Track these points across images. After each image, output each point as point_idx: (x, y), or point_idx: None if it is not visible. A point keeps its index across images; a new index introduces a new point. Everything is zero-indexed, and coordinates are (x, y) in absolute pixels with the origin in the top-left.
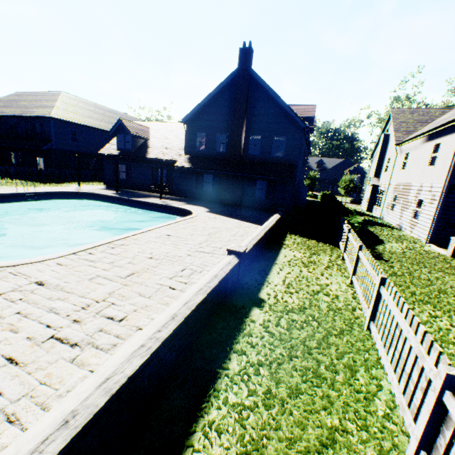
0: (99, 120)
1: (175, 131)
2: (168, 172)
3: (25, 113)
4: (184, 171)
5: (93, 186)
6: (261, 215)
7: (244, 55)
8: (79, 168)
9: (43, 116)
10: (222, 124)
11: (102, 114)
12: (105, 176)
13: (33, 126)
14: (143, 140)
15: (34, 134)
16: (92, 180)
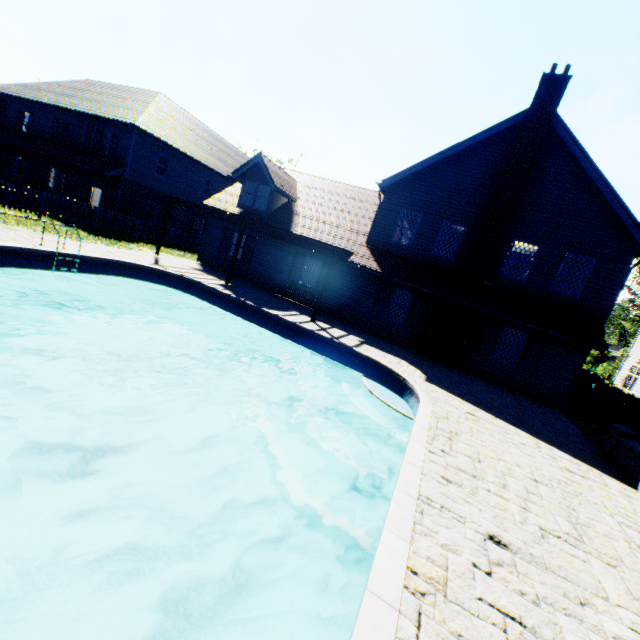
0: (207, 151)
1: (342, 197)
2: (325, 267)
3: (94, 110)
4: (356, 273)
5: (180, 259)
6: (529, 410)
7: (550, 87)
8: (165, 223)
9: (123, 122)
10: (459, 206)
11: (212, 143)
12: (203, 246)
13: (100, 134)
14: (286, 200)
15: (99, 146)
16: (173, 245)
